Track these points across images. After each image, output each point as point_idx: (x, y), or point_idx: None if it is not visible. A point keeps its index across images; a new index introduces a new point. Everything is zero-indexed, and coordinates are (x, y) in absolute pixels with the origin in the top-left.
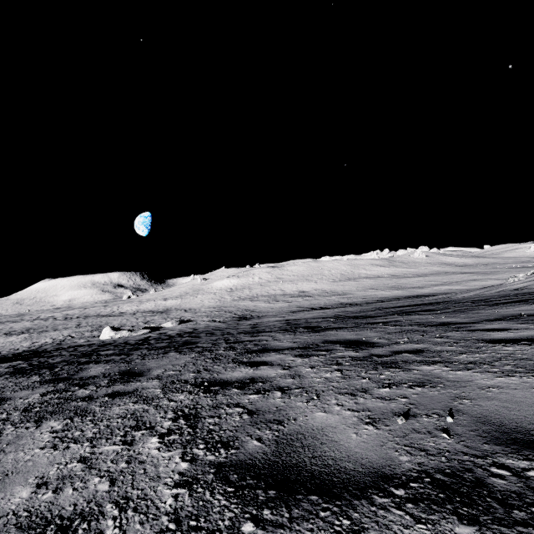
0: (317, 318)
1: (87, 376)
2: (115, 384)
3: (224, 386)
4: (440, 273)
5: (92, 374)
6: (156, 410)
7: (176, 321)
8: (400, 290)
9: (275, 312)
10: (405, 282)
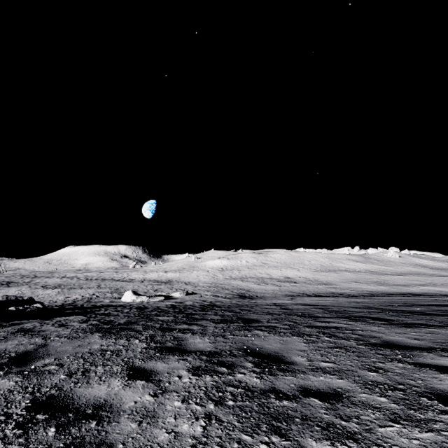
0: (347, 307)
1: (204, 351)
2: (274, 371)
3: None
4: (419, 273)
5: (204, 347)
6: None
7: (183, 292)
8: (385, 286)
9: (271, 294)
10: (386, 279)
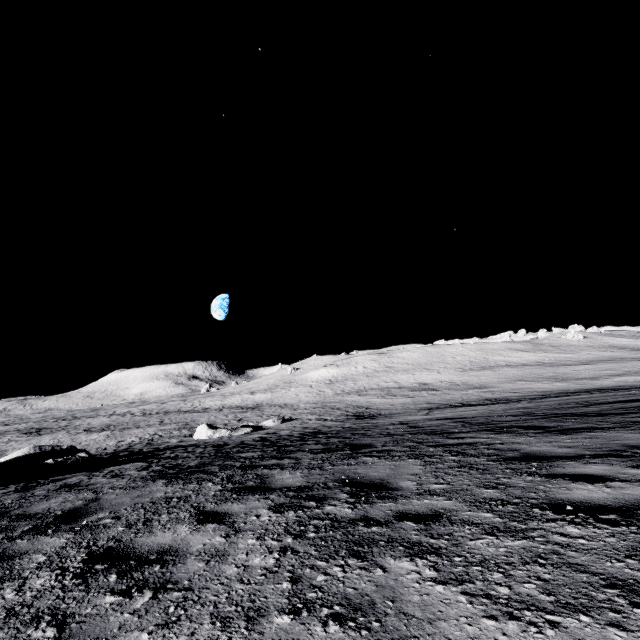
0: (499, 416)
1: (293, 486)
2: (372, 500)
3: (625, 515)
4: (614, 359)
5: (293, 483)
6: (578, 552)
7: (278, 419)
8: (563, 382)
9: (400, 409)
10: (565, 371)
